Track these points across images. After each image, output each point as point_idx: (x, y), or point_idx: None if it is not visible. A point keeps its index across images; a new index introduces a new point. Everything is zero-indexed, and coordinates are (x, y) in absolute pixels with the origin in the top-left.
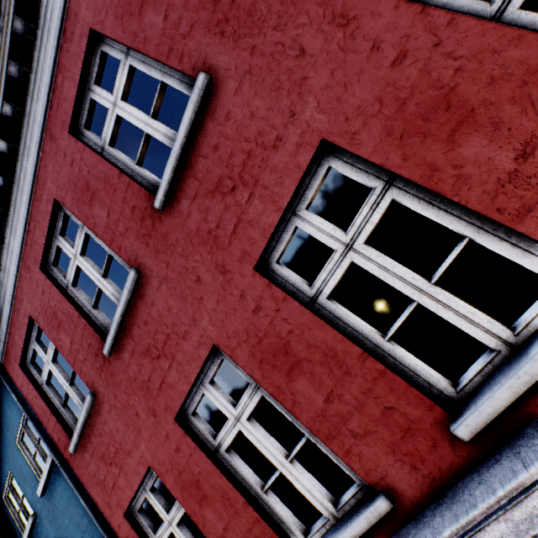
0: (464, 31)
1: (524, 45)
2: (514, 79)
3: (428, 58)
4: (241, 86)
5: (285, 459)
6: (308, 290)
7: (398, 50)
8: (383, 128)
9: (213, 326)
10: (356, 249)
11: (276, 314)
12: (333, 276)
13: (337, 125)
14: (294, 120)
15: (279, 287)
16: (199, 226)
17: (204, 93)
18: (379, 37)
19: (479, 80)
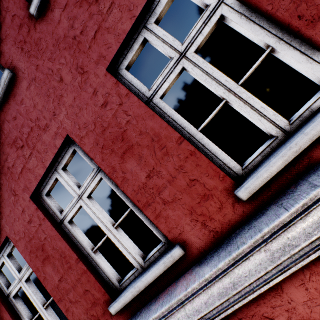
0: (132, 102)
1: (154, 121)
2: (149, 136)
3: (117, 109)
4: (30, 86)
5: (42, 306)
6: (59, 215)
7: (104, 99)
8: (95, 139)
9: (7, 225)
10: (83, 199)
11: (39, 227)
12: (72, 211)
13: (75, 129)
14: (55, 118)
15: (42, 211)
16: (3, 163)
17: (9, 82)
18: (97, 88)
19: (136, 130)
